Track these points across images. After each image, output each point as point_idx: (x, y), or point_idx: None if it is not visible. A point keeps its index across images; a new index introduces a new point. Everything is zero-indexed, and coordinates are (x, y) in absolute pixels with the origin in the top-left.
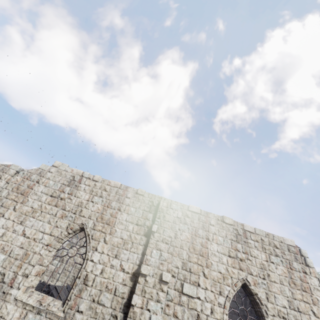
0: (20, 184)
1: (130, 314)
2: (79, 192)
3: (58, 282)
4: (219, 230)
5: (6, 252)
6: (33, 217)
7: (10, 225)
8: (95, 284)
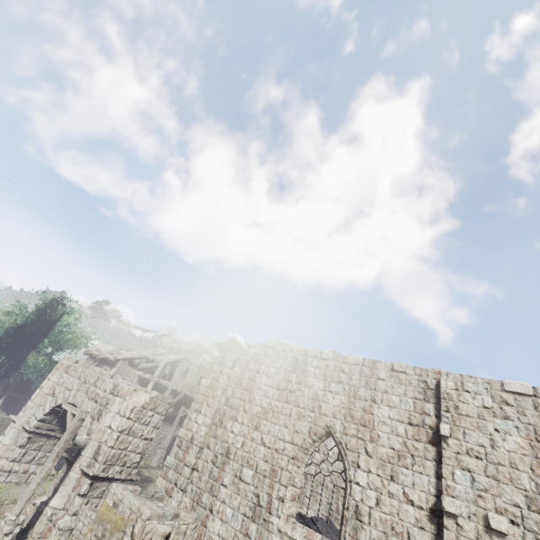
0: (241, 377)
1: None
2: (309, 379)
3: (309, 511)
4: None
5: (252, 466)
6: (266, 420)
7: (246, 432)
8: (373, 521)
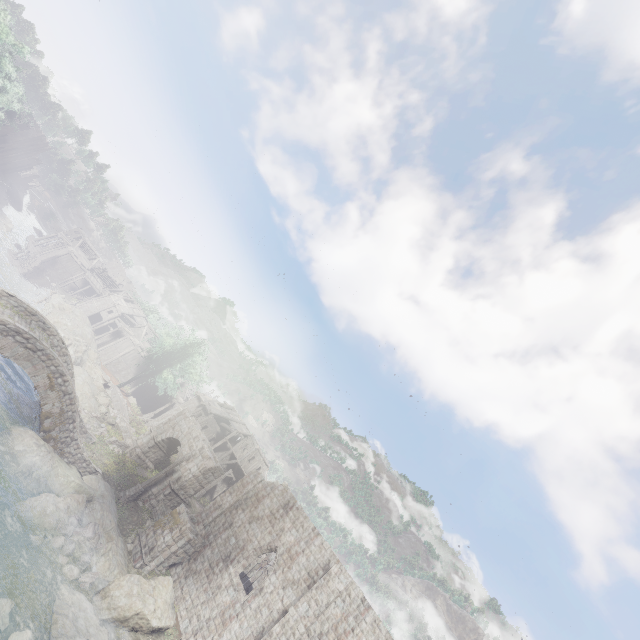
0: (259, 491)
1: (270, 632)
2: (287, 518)
3: None
4: (368, 631)
5: (237, 539)
6: (256, 522)
7: (244, 521)
8: (264, 596)
